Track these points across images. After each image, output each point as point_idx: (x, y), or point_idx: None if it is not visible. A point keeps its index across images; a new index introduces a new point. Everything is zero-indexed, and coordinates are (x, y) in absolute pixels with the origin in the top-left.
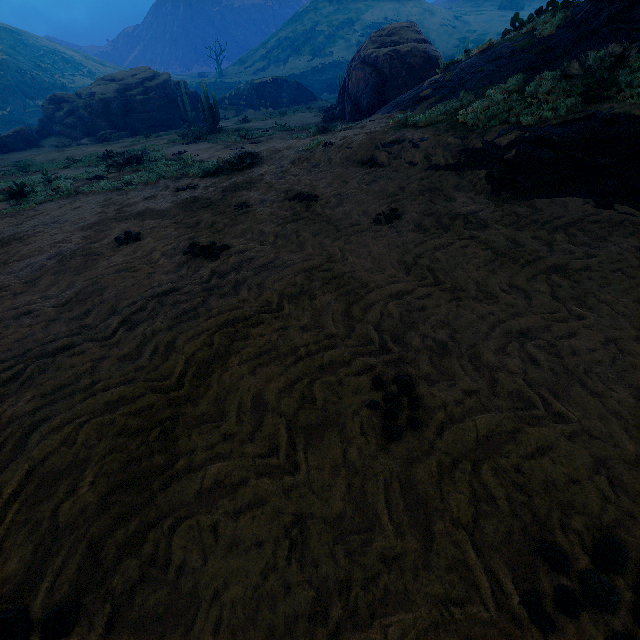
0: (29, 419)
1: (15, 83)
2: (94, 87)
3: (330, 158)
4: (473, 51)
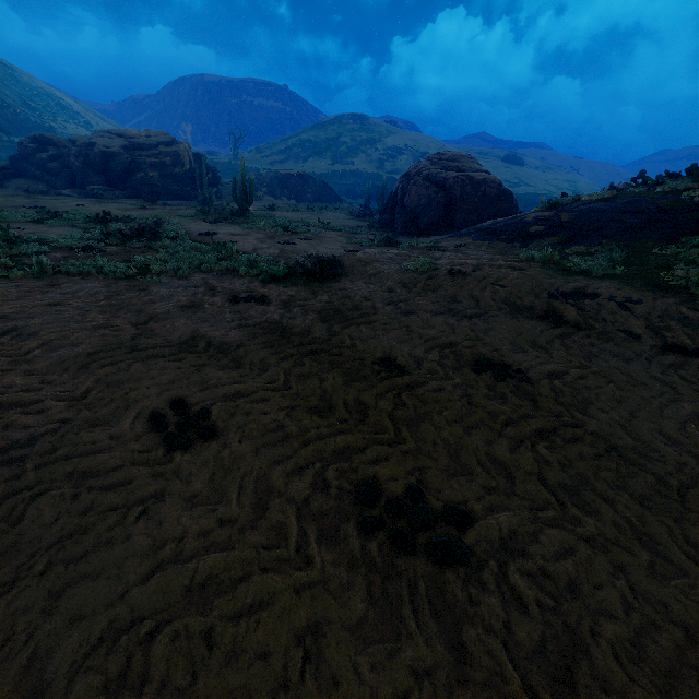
0: None
1: None
2: (96, 137)
3: (472, 294)
4: (587, 197)
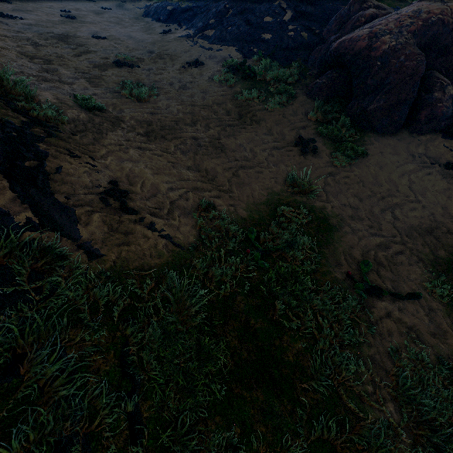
0: None
1: None
2: None
3: None
4: None
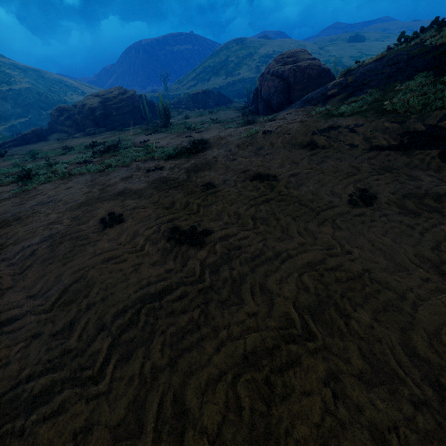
0: None
1: (35, 101)
2: (85, 100)
3: (271, 142)
4: (367, 61)
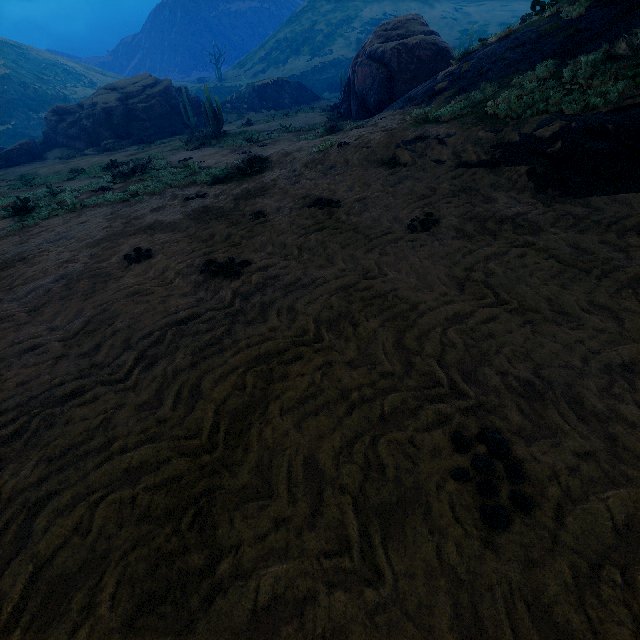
0: (34, 495)
1: (18, 97)
2: (96, 97)
3: (346, 159)
4: (490, 39)
